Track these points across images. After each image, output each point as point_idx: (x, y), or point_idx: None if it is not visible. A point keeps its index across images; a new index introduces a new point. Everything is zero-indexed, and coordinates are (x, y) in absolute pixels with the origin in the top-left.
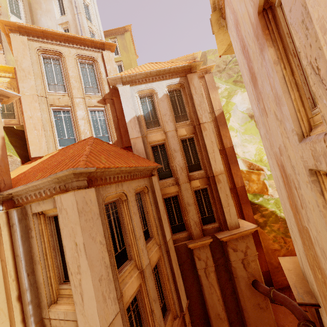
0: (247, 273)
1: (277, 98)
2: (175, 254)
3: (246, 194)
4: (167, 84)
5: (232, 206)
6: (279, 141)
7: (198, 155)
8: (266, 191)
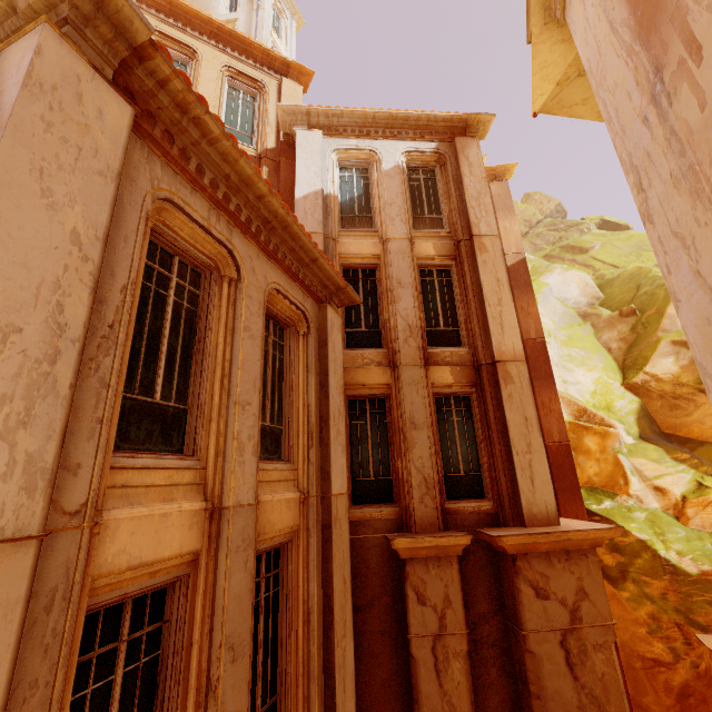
0: (576, 687)
1: None
2: (348, 551)
3: (571, 467)
4: (408, 148)
5: (539, 455)
6: None
7: (458, 310)
8: (625, 484)
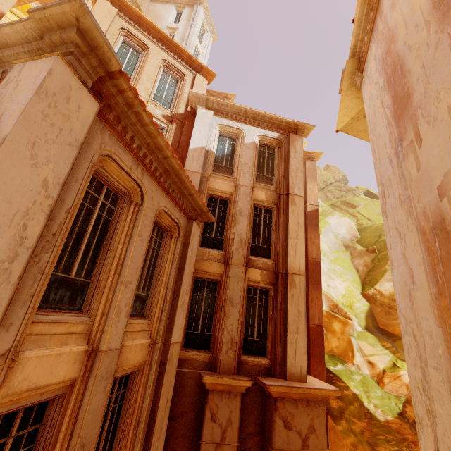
0: None
1: None
2: (174, 381)
3: (321, 342)
4: (262, 133)
5: (302, 335)
6: (447, 164)
7: (272, 236)
8: (352, 356)
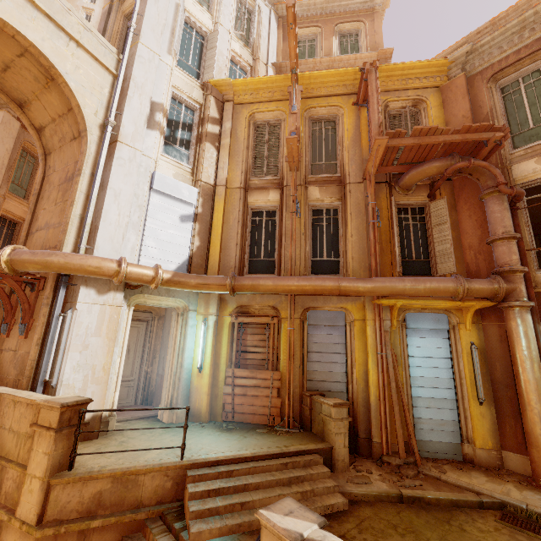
0: None
1: None
2: None
3: None
4: None
5: None
6: None
7: None
8: None
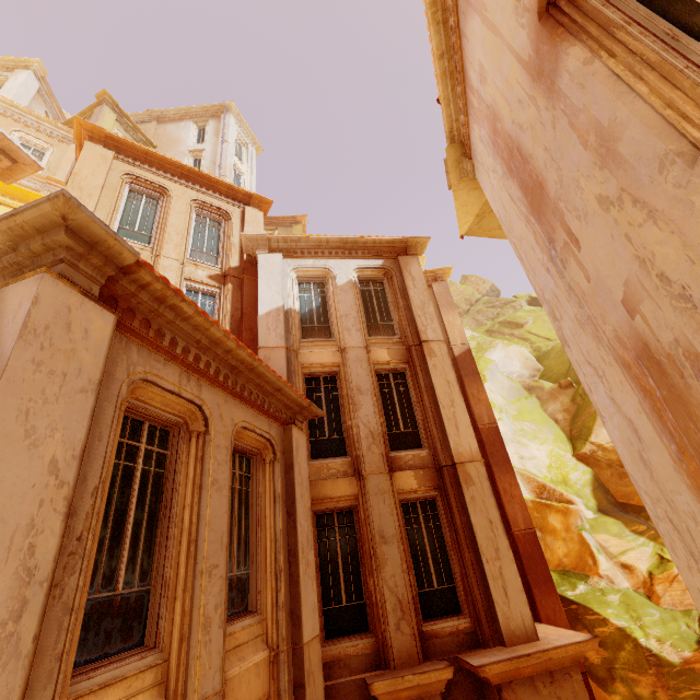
0: None
1: (603, 142)
2: None
3: (540, 556)
4: (359, 265)
5: (508, 560)
6: (623, 270)
7: (415, 411)
8: (594, 564)
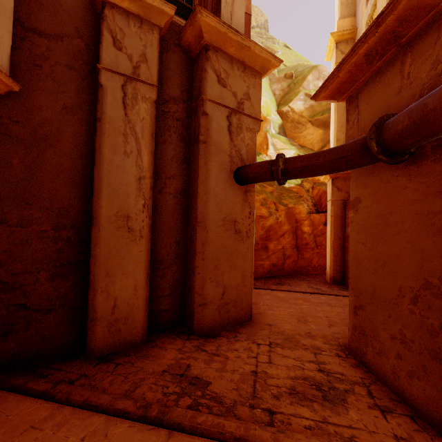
0: (231, 145)
1: None
2: None
3: None
4: None
5: (240, 2)
6: None
7: None
8: (266, 149)
